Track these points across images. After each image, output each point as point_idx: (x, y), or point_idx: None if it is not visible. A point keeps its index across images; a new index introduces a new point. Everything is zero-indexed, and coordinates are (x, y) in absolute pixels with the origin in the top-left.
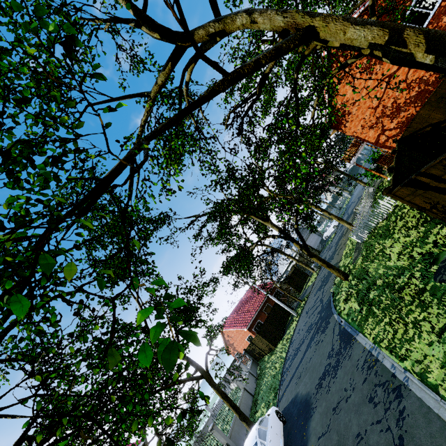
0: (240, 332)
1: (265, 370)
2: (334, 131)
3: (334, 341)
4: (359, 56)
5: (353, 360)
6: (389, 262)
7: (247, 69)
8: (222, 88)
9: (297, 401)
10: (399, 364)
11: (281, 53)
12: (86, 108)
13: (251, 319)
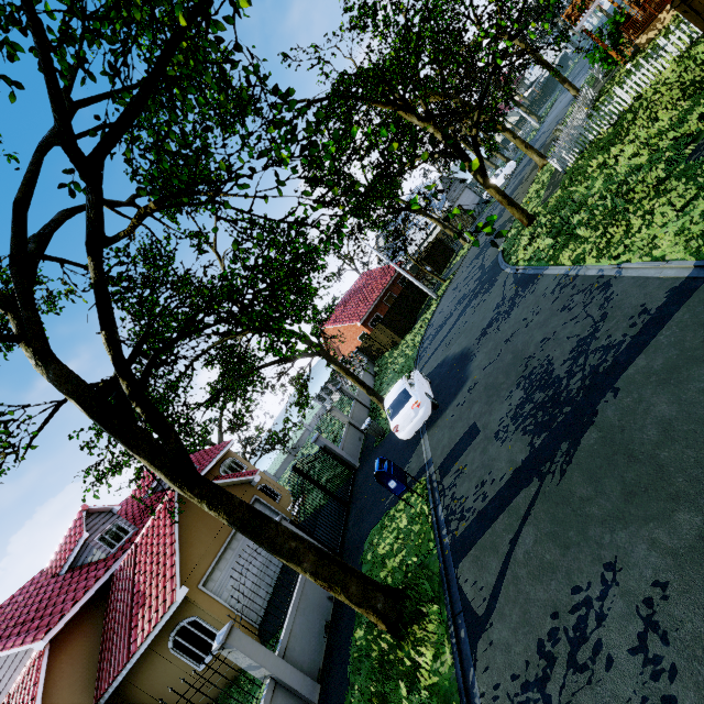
0: (350, 328)
1: (388, 364)
2: None
3: (507, 291)
4: None
5: (538, 292)
6: (616, 167)
7: None
8: None
9: (447, 361)
10: (611, 264)
11: None
12: None
13: (368, 311)
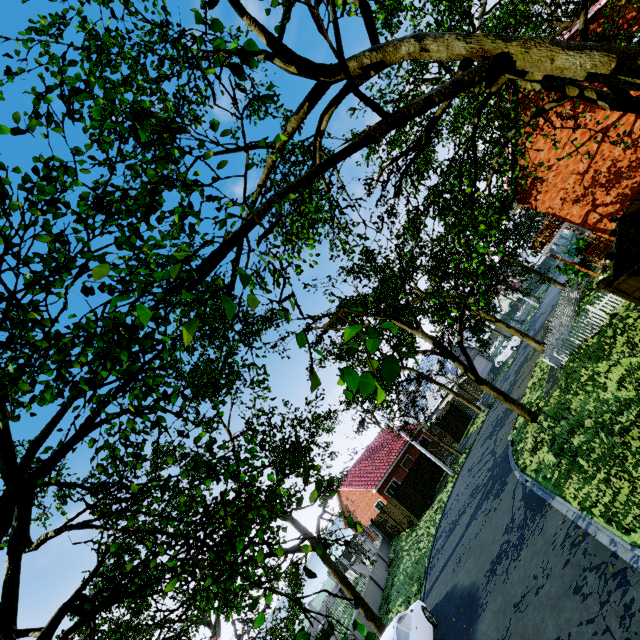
0: (366, 494)
1: (403, 553)
2: (518, 206)
3: (515, 508)
4: (563, 98)
5: (547, 535)
6: (604, 393)
7: (413, 109)
8: (379, 134)
9: (455, 595)
10: (623, 538)
11: (461, 88)
12: (195, 160)
13: (383, 476)
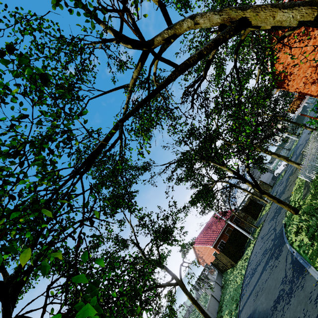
0: (207, 248)
1: (228, 282)
2: (277, 89)
3: (287, 268)
4: (296, 28)
5: (306, 291)
6: None
7: (192, 60)
8: (174, 77)
9: (255, 316)
10: None
11: (219, 43)
12: (88, 101)
13: (216, 239)
